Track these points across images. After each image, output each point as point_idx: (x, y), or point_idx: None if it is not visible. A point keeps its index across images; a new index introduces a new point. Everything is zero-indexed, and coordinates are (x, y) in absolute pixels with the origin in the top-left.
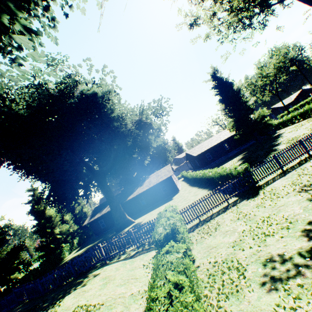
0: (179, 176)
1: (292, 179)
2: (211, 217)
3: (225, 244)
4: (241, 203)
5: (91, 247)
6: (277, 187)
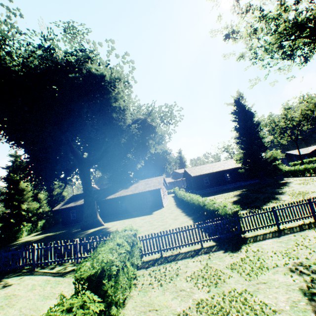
0: (171, 191)
1: (287, 246)
2: (175, 258)
3: (170, 314)
4: (215, 253)
5: (49, 236)
6: (265, 250)
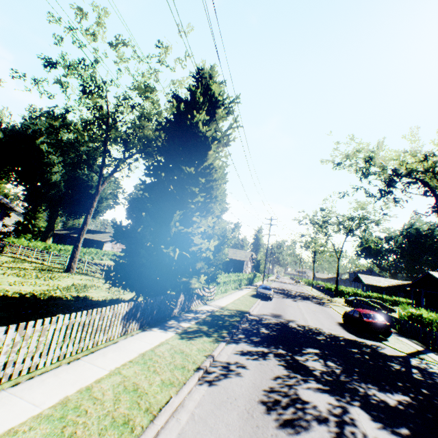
0: None
1: None
2: None
3: None
4: None
5: None
6: None
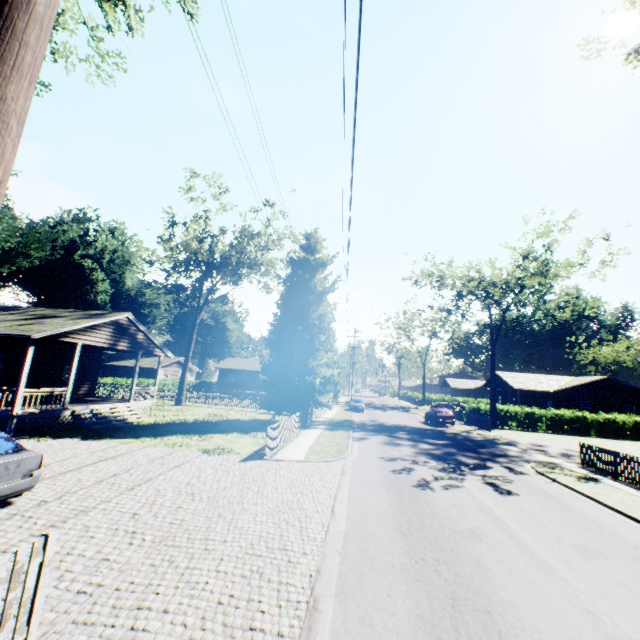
0: None
1: None
2: None
3: None
4: None
5: None
6: None
